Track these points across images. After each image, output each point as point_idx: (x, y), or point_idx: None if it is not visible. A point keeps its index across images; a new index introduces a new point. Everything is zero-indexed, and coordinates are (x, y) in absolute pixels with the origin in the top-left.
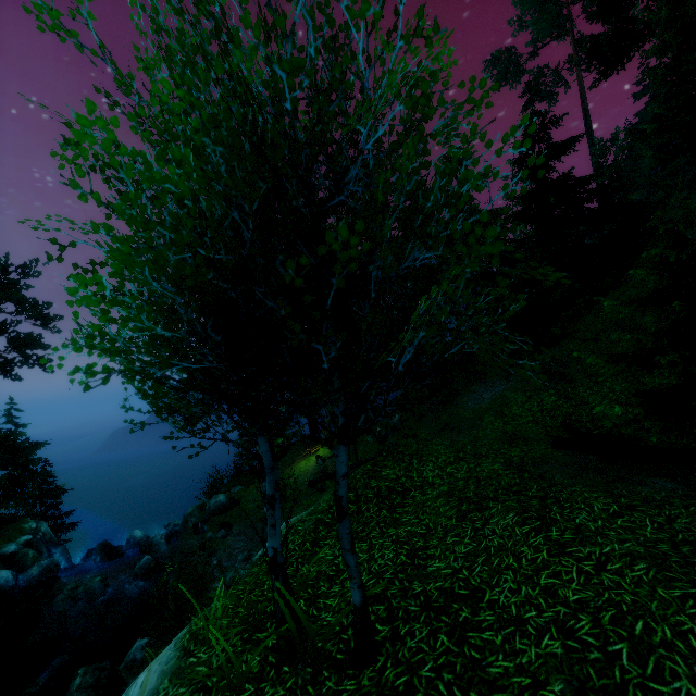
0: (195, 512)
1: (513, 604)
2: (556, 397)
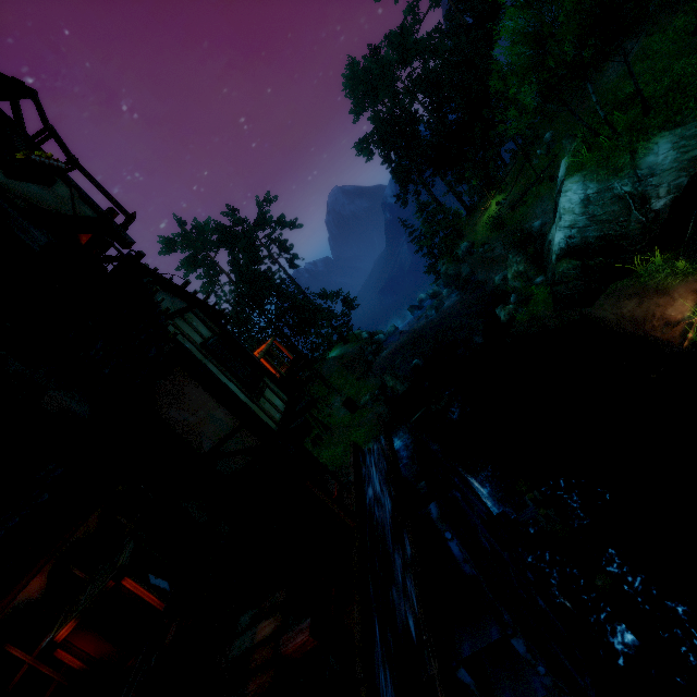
0: (448, 266)
1: (693, 71)
2: (685, 17)
